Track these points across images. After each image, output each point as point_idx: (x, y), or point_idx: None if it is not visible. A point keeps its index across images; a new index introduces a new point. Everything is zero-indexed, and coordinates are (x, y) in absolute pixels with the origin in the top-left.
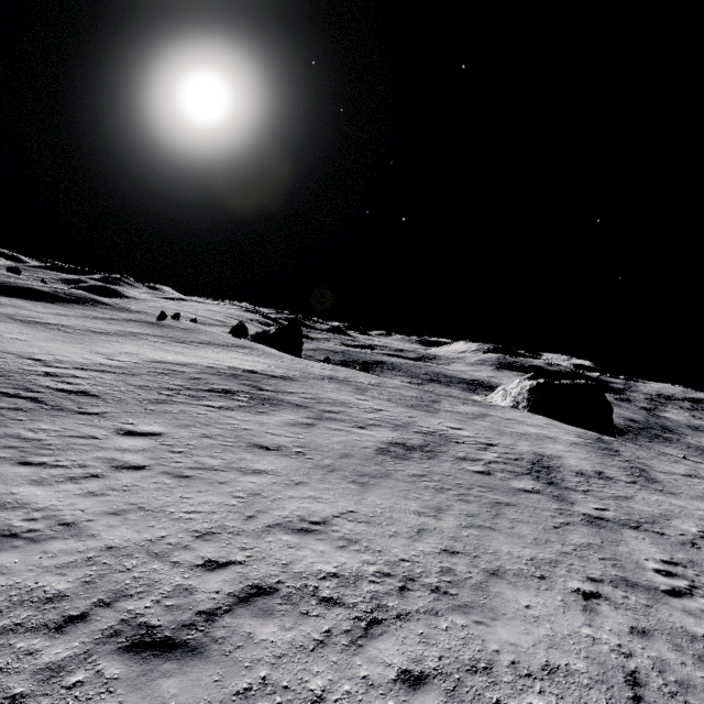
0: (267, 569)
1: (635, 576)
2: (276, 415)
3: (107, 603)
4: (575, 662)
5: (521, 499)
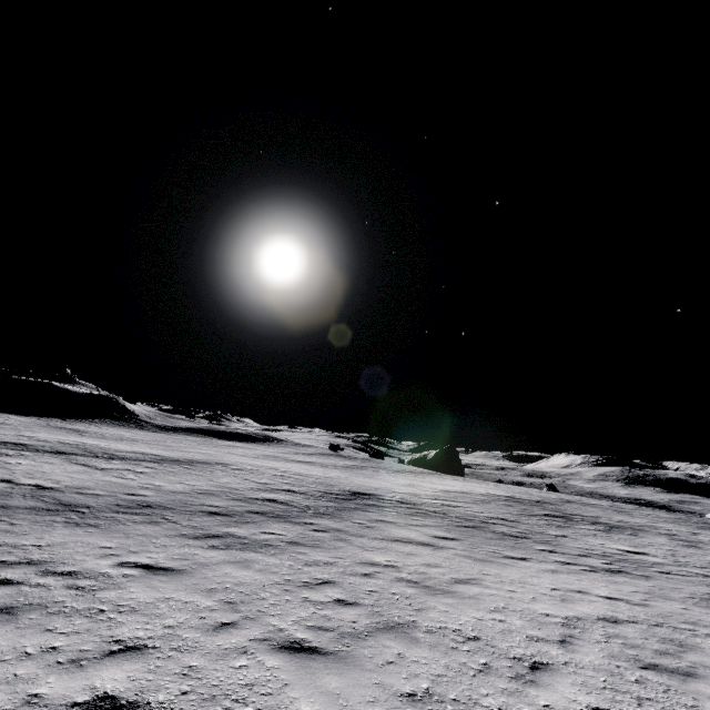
0: None
1: None
2: (649, 537)
3: None
4: None
5: None
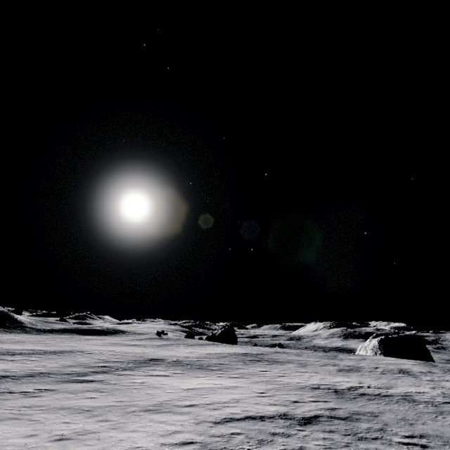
0: (348, 385)
1: (445, 386)
2: (287, 365)
3: (328, 387)
4: (430, 392)
5: (401, 378)
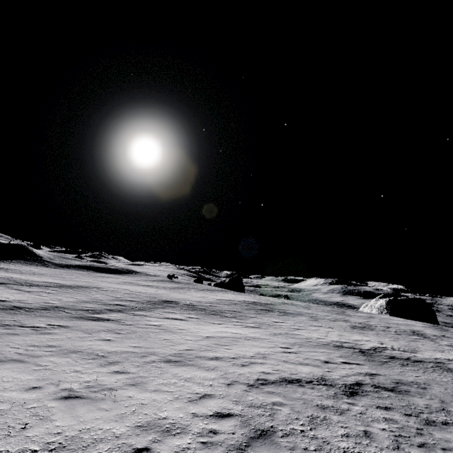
0: (371, 345)
1: None
2: (299, 317)
3: (351, 346)
4: None
5: (419, 340)
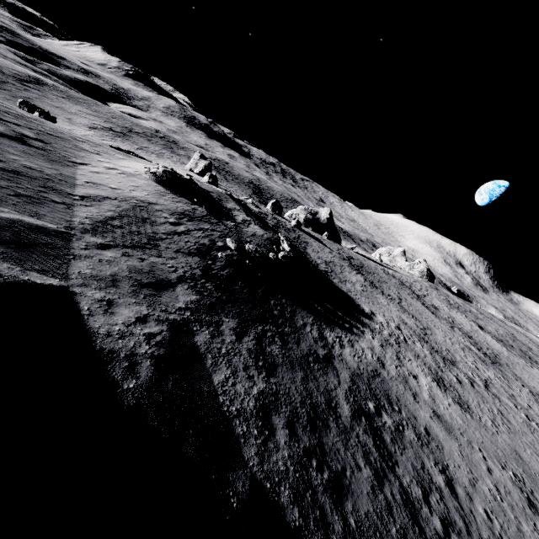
0: None
1: None
2: None
3: None
4: None
5: None
